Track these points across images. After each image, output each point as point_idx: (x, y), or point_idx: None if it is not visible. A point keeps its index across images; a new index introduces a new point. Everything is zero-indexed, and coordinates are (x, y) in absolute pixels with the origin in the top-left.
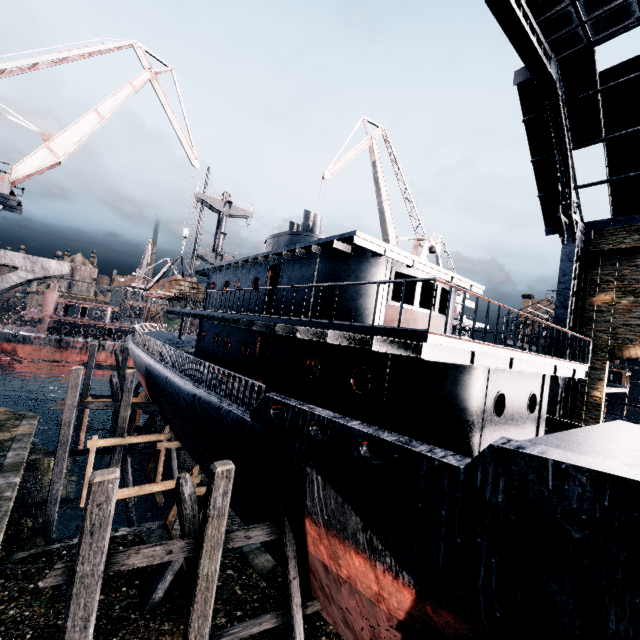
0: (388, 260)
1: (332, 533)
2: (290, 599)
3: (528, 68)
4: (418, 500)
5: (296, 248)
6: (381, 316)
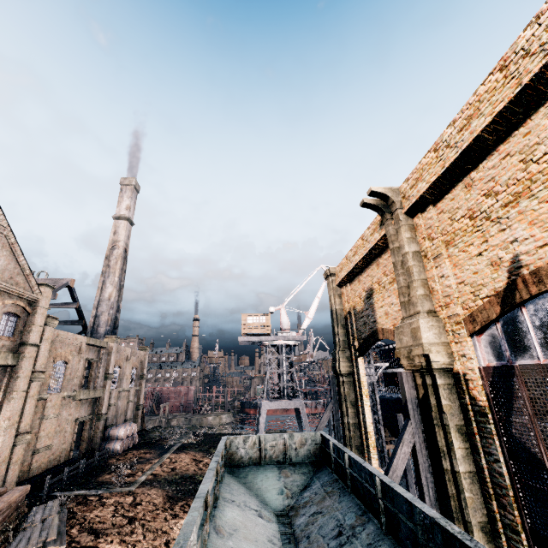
0: None
1: None
2: None
3: None
4: None
5: None
6: None
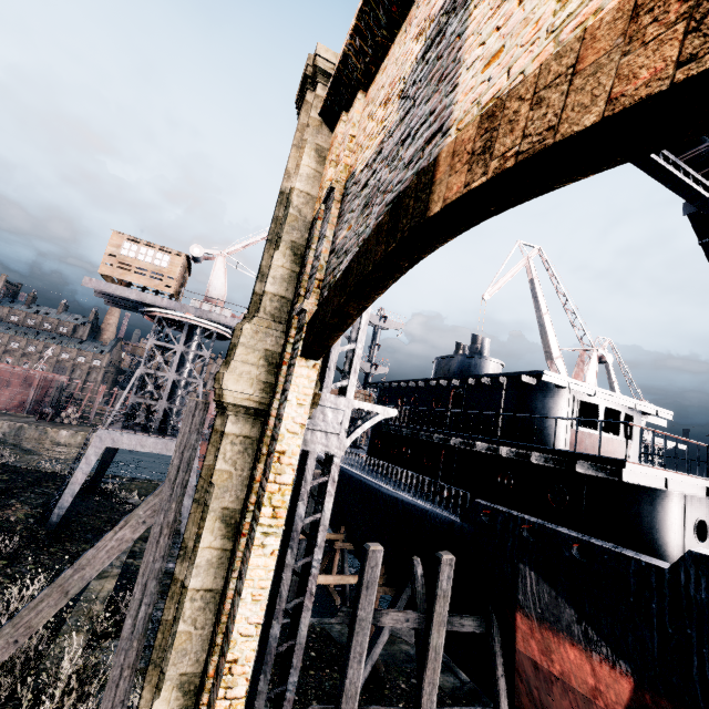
0: (570, 390)
1: (545, 626)
2: (498, 696)
3: (696, 207)
4: (629, 594)
5: (482, 377)
6: (567, 439)
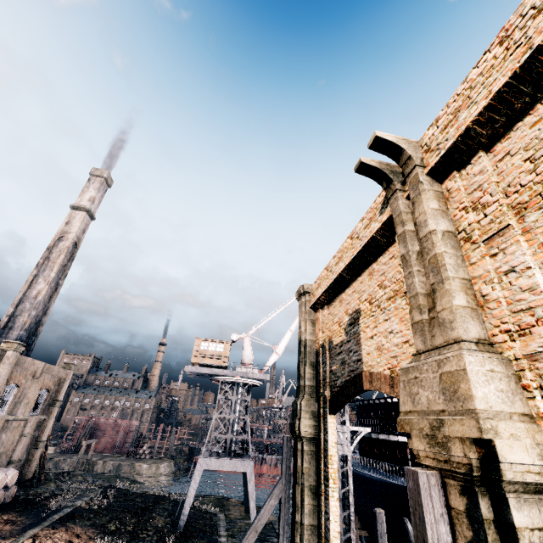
0: None
1: None
2: None
3: None
4: None
5: None
6: None
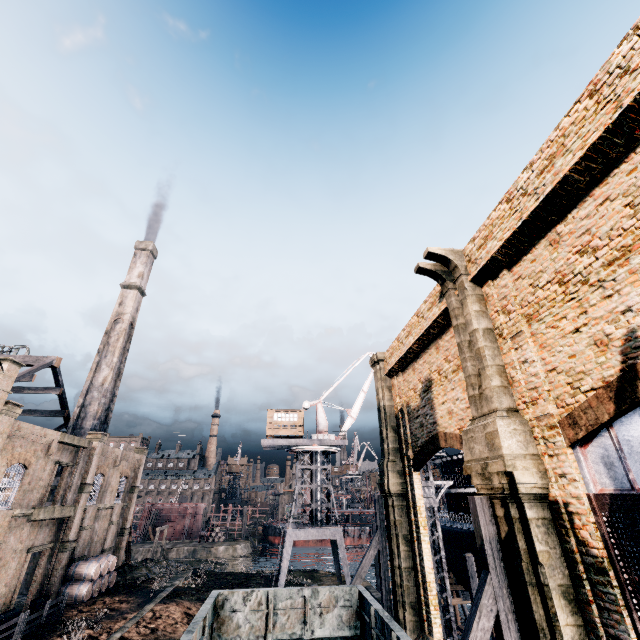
0: None
1: None
2: None
3: None
4: None
5: None
6: None
